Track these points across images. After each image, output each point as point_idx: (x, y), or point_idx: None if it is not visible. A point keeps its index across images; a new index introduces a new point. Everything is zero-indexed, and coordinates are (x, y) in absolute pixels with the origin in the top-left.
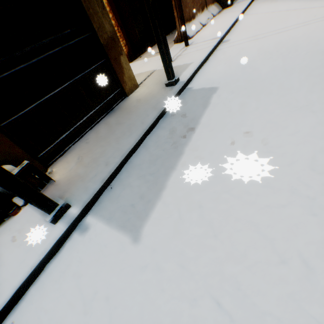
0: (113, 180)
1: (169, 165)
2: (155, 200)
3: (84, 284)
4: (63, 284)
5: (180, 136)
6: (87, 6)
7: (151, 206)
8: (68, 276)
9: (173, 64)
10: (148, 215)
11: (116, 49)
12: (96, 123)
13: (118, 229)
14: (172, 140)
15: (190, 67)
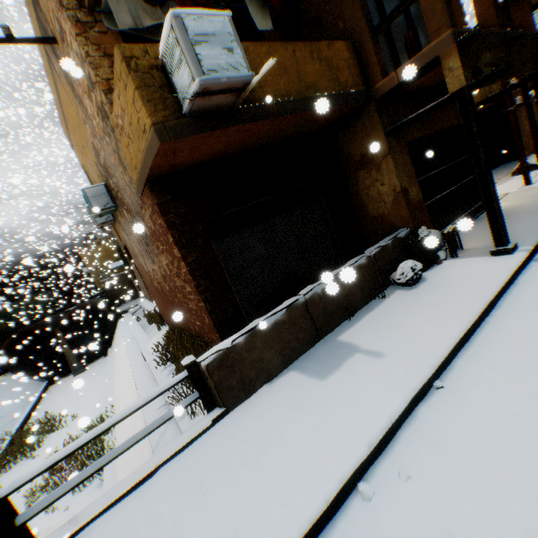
0: None
1: None
2: None
3: None
4: None
5: None
6: None
7: None
8: None
9: (536, 184)
10: None
11: None
12: None
13: None
14: None
15: None
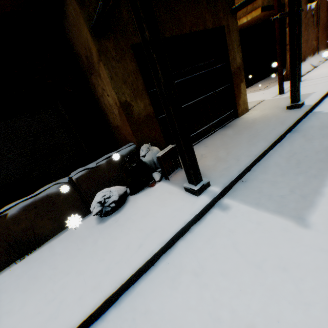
0: (245, 175)
1: (321, 168)
2: (314, 195)
3: (244, 250)
4: (217, 245)
5: (324, 146)
6: (229, 44)
7: (310, 199)
8: (221, 240)
9: (286, 95)
10: (310, 206)
11: (239, 77)
12: (210, 134)
13: (271, 212)
14: (314, 150)
15: (313, 95)
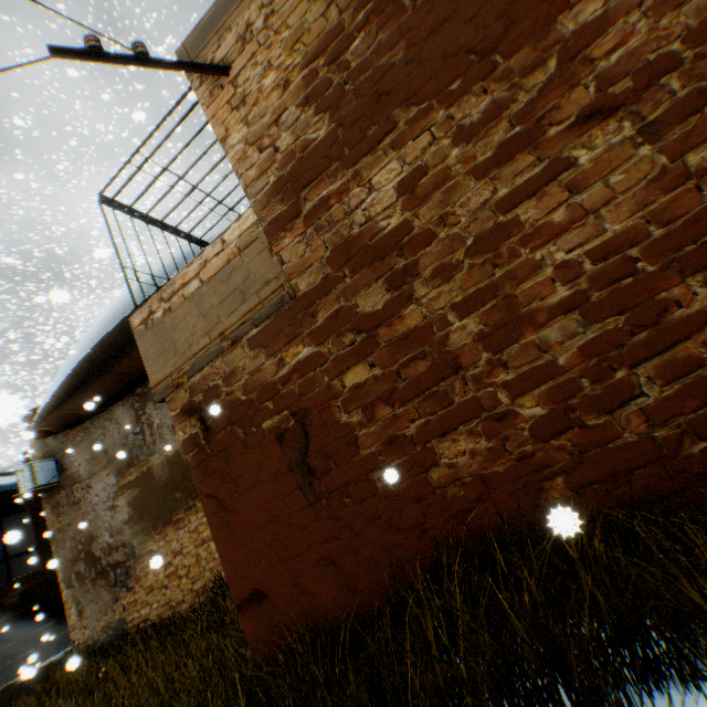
0: None
1: None
2: None
3: None
4: None
5: None
6: None
7: None
8: None
9: None
10: None
11: None
12: None
13: None
14: None
15: None
